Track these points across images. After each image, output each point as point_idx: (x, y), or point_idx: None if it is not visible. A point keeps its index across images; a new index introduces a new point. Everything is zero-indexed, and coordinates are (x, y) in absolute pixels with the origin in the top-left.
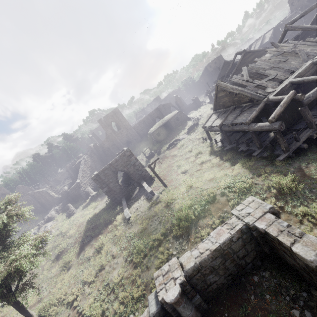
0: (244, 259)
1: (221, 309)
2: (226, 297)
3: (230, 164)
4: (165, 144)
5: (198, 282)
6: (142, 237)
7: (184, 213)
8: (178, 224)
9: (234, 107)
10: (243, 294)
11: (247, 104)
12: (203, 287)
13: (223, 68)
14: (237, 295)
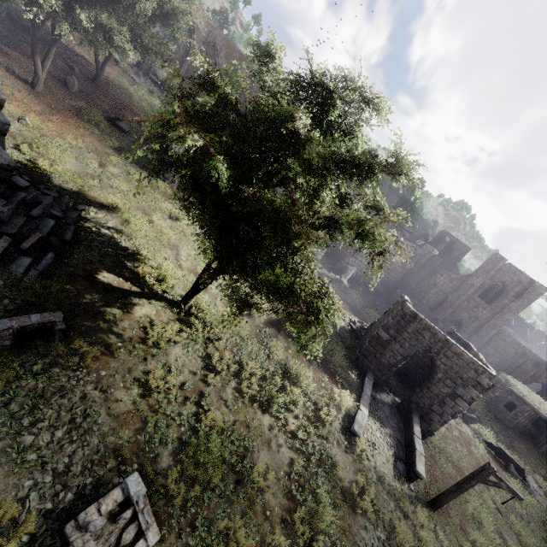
0: None
1: None
2: None
3: None
4: (491, 429)
5: None
6: (337, 505)
7: None
8: None
9: None
10: None
11: None
12: None
13: None
14: None
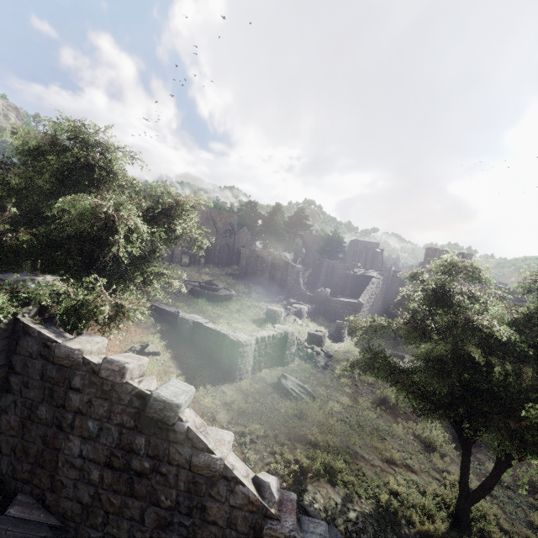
0: None
1: None
2: None
3: None
4: None
5: None
6: None
7: None
8: None
9: None
10: None
11: None
12: None
13: None
14: None
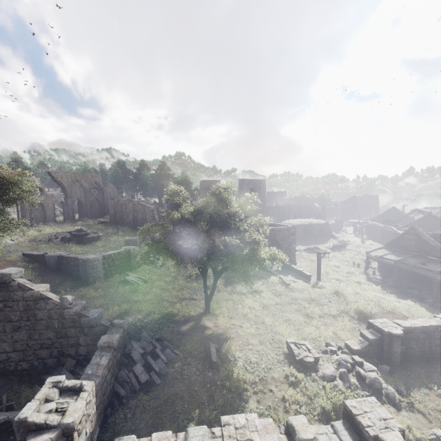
0: (436, 348)
1: (414, 365)
2: (416, 362)
3: (396, 297)
4: (299, 245)
5: (405, 340)
6: (311, 303)
7: (363, 305)
8: (354, 311)
9: (417, 254)
10: (432, 365)
11: (436, 258)
12: (405, 346)
13: (388, 212)
14: (426, 364)
